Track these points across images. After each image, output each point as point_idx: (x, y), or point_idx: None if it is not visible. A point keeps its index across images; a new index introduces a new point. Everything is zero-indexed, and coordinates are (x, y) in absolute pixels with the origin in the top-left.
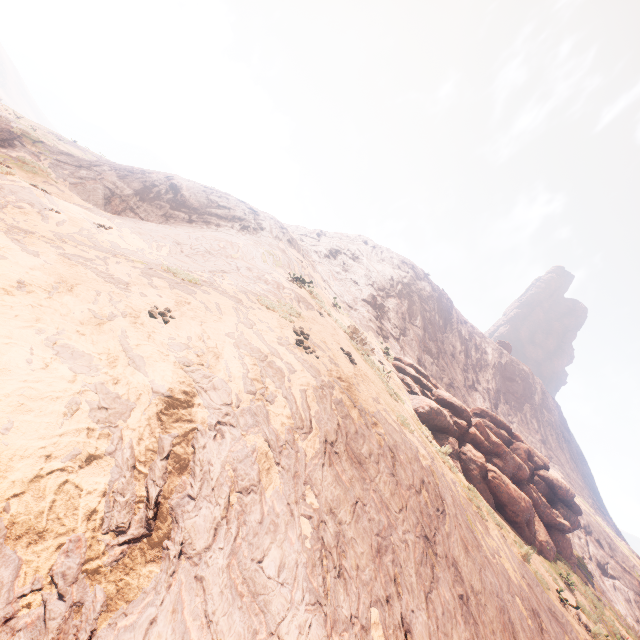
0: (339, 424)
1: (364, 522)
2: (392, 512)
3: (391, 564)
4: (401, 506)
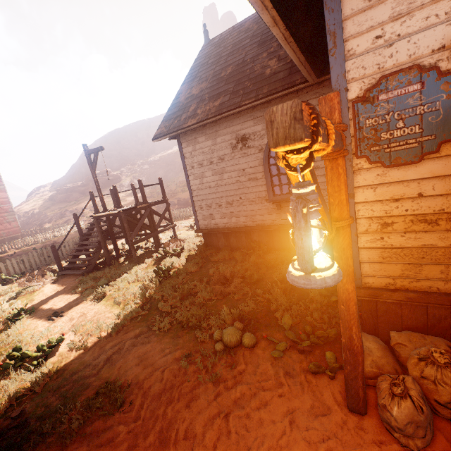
0: None
1: None
2: None
3: None
4: None
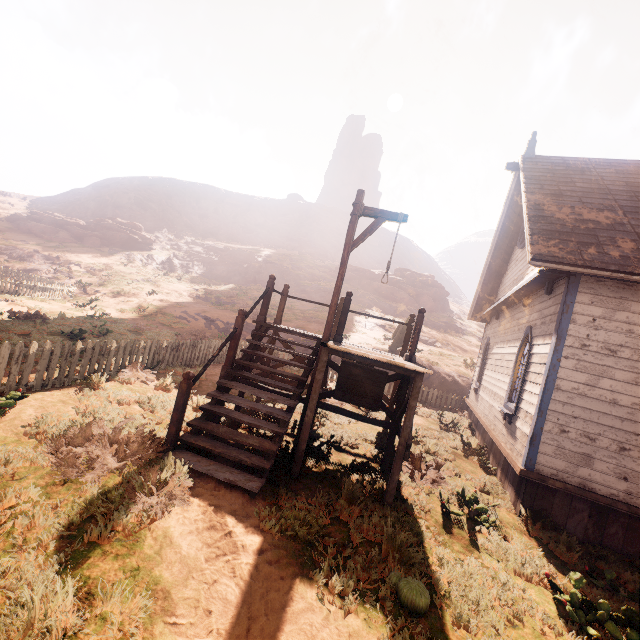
0: None
1: None
2: None
3: None
4: None
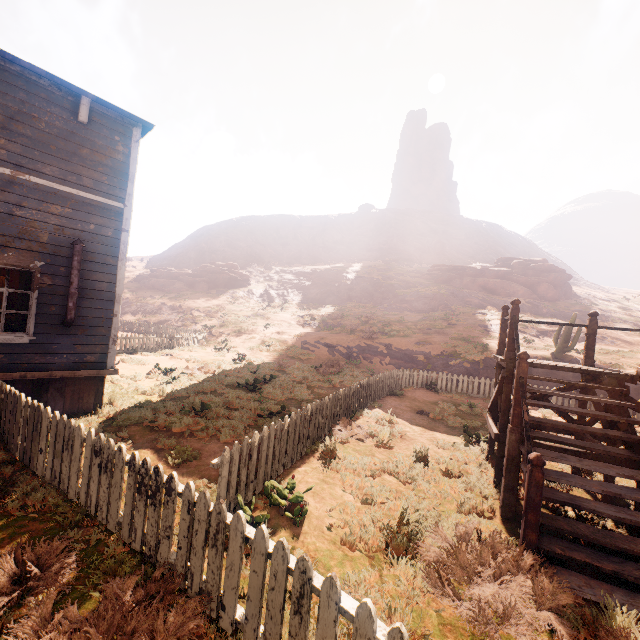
0: None
1: None
2: None
3: None
4: None
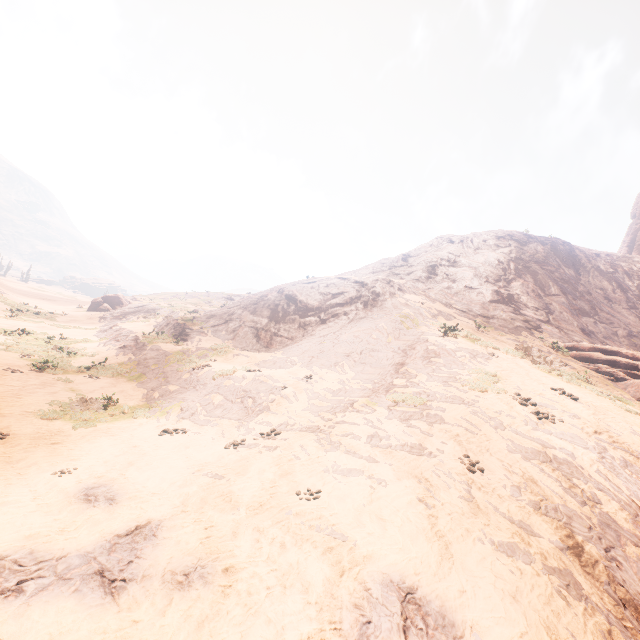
0: None
1: None
2: None
3: None
4: None
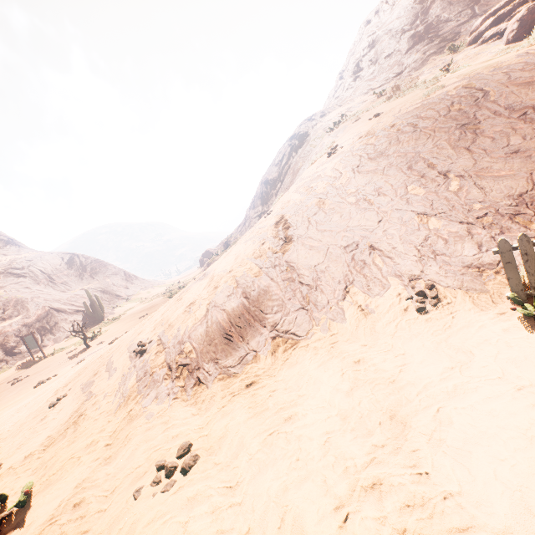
0: (360, 156)
1: (393, 169)
2: (419, 146)
3: (423, 164)
4: (428, 136)
